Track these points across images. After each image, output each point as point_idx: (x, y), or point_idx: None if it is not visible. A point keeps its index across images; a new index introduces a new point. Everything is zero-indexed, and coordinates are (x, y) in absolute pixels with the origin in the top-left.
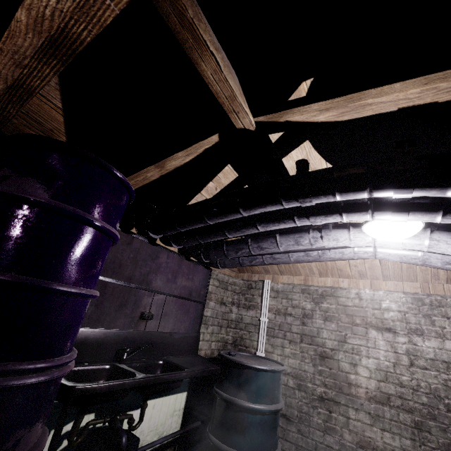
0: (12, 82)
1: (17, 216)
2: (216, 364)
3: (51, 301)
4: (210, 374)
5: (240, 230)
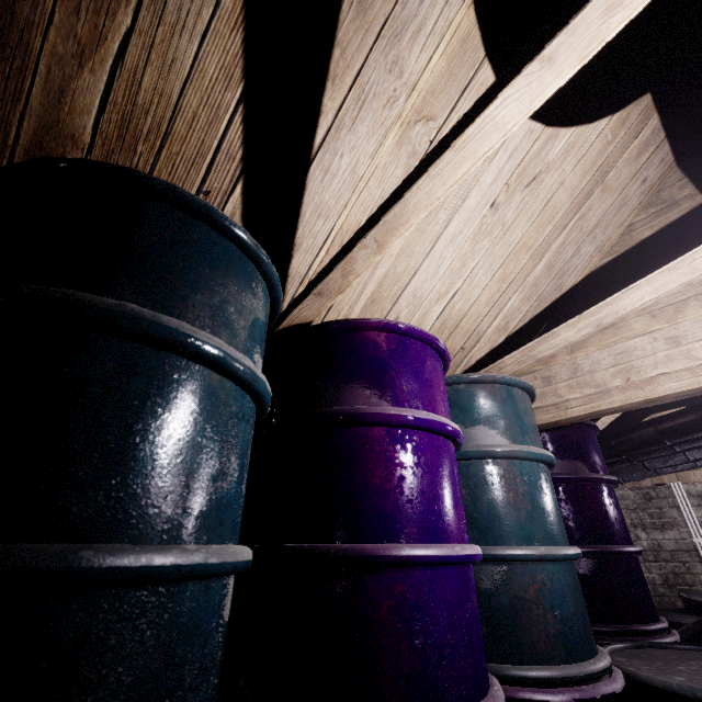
0: (623, 408)
1: (585, 495)
2: (691, 614)
3: (638, 563)
4: (701, 627)
5: (697, 442)
